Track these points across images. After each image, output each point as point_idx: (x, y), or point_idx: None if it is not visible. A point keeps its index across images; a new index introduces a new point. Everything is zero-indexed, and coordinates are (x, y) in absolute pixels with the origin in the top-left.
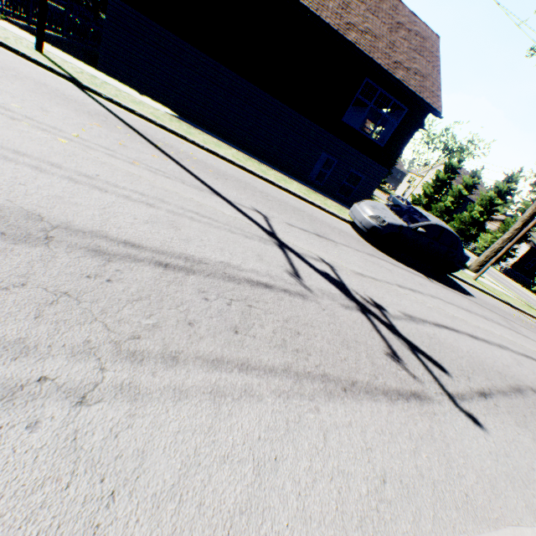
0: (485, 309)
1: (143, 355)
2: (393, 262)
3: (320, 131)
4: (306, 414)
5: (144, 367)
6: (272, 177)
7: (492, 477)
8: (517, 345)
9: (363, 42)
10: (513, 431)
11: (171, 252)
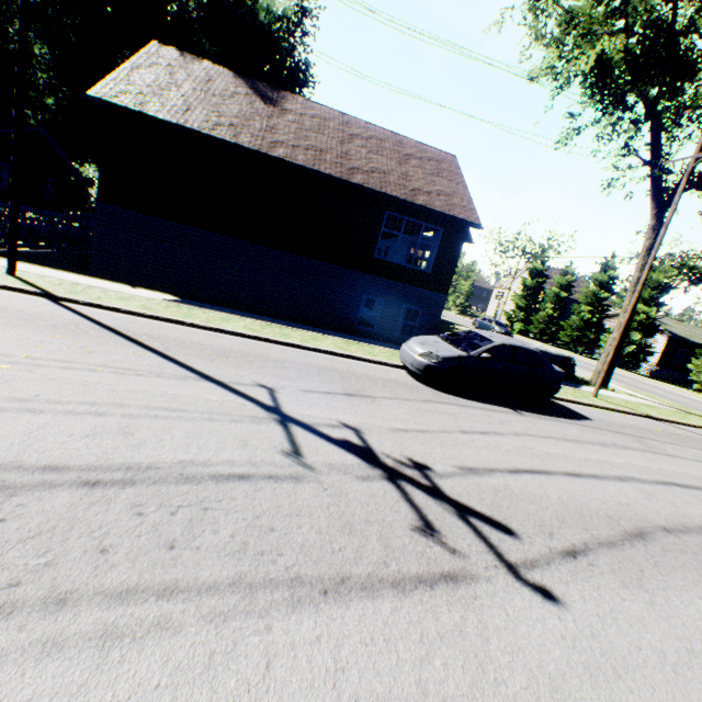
0: (606, 432)
1: (15, 606)
2: (462, 403)
3: (354, 274)
4: (247, 639)
5: (11, 621)
6: (297, 338)
7: (559, 674)
8: (653, 470)
9: (371, 181)
10: (615, 597)
11: (109, 465)
